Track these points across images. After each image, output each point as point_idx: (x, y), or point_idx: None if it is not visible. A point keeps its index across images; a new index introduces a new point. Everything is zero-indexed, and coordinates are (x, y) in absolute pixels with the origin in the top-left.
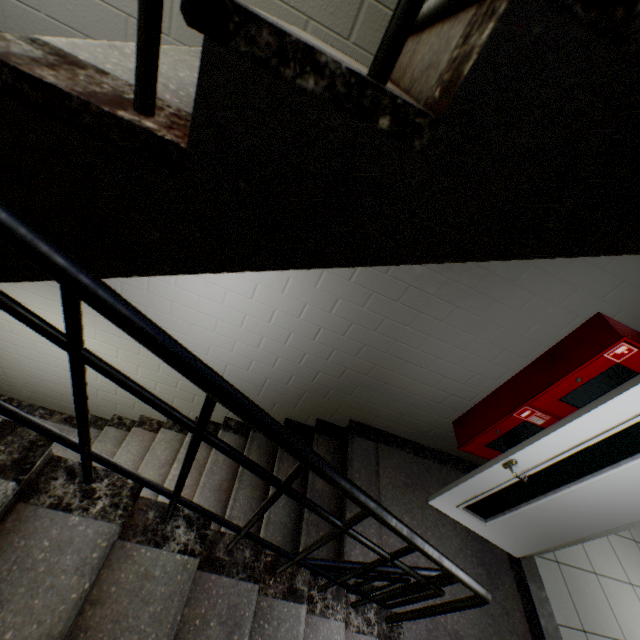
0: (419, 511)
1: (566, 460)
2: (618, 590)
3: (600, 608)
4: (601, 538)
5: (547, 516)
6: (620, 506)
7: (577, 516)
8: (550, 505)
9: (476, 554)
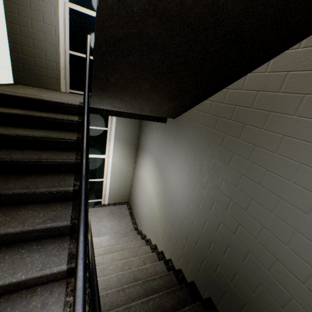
0: None
1: None
2: None
3: None
4: None
5: None
6: None
7: None
8: None
9: None
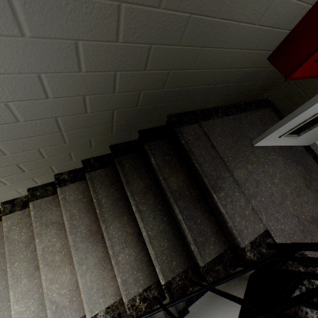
0: None
1: None
2: None
3: None
4: None
5: None
6: None
7: None
8: None
9: None
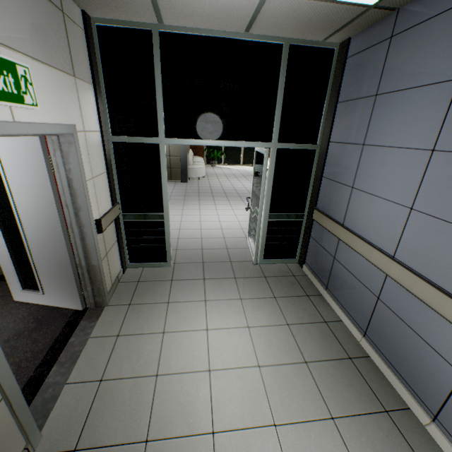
0: (0, 307)
1: (3, 211)
2: (186, 306)
3: (153, 320)
4: (197, 283)
5: (46, 260)
6: (46, 223)
7: (50, 248)
8: (36, 250)
9: (38, 317)
